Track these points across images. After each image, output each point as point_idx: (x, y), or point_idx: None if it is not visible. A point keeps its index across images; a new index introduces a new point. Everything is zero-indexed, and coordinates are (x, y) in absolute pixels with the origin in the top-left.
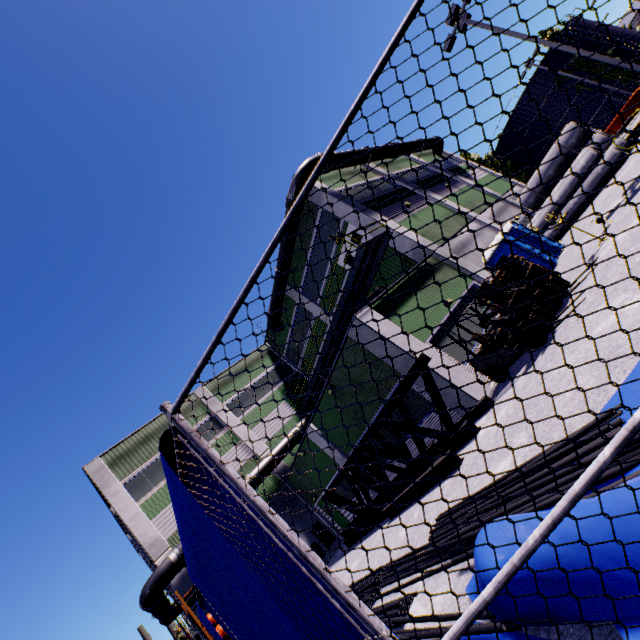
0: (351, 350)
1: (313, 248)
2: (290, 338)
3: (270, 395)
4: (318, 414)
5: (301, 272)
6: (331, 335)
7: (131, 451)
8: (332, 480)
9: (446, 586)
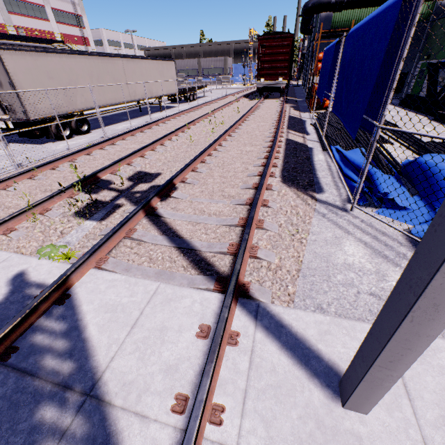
0: None
1: None
2: None
3: None
4: None
5: None
6: None
7: None
8: None
9: (403, 154)
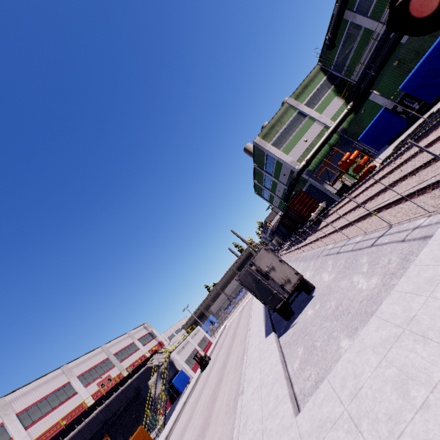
0: None
1: None
2: (338, 53)
3: (327, 95)
4: (380, 83)
5: None
6: (384, 36)
7: (268, 133)
8: None
9: None
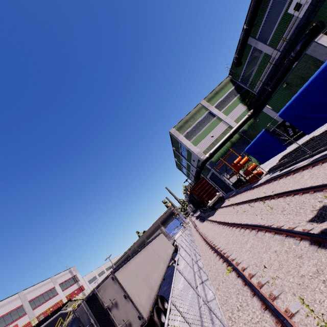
0: (304, 61)
1: (271, 5)
2: (244, 70)
3: (233, 101)
4: (272, 100)
5: (259, 25)
6: (278, 61)
7: (182, 126)
8: (271, 130)
9: None
